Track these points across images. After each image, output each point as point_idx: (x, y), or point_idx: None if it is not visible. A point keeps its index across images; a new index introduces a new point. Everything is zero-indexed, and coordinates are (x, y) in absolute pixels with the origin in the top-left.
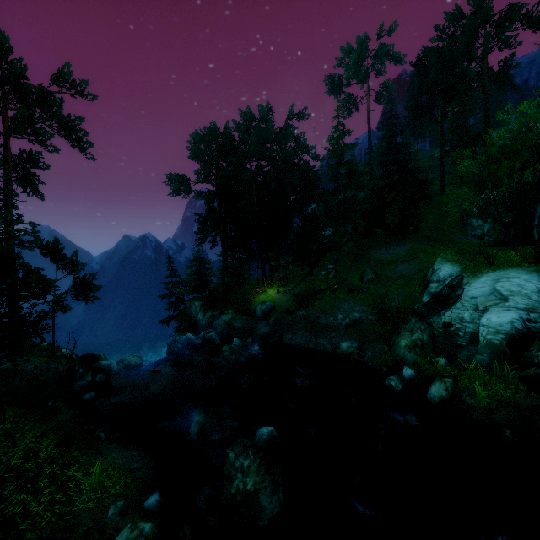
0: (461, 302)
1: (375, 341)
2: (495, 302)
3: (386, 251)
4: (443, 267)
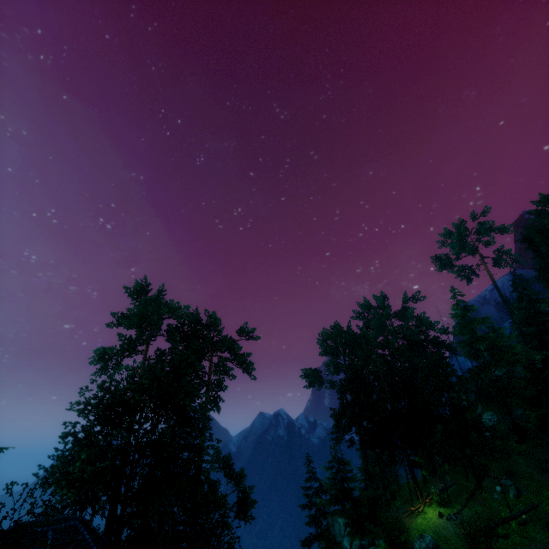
0: None
1: None
2: None
3: None
4: None
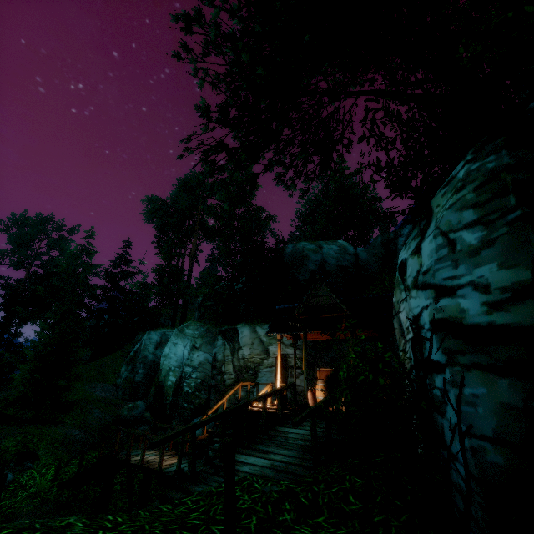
0: None
1: None
2: None
3: None
4: None
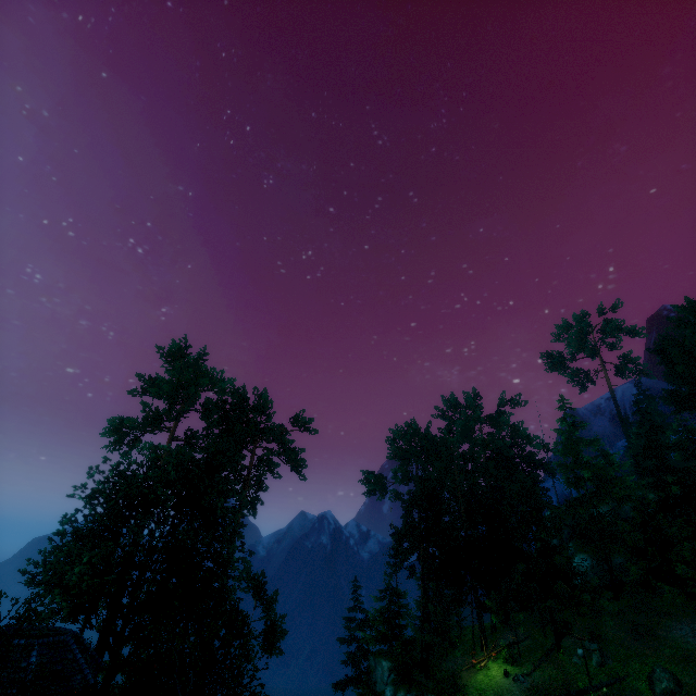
0: None
1: None
2: None
3: (692, 628)
4: None
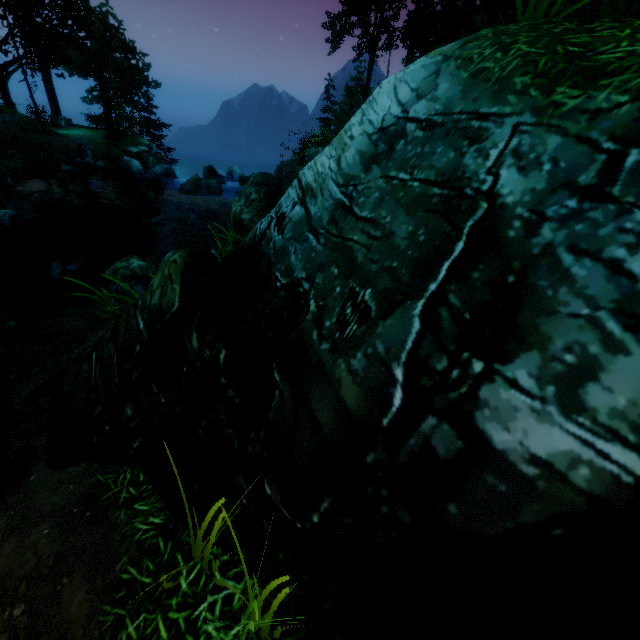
0: None
1: None
2: None
3: None
4: None
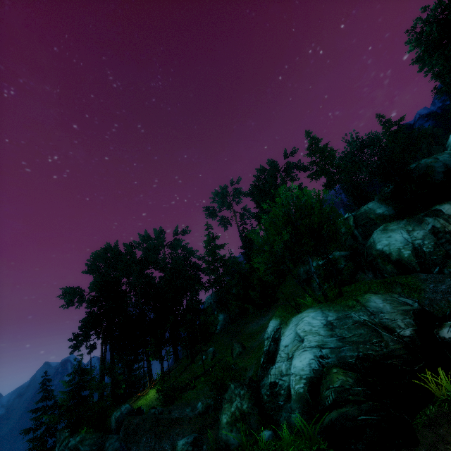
0: (280, 354)
1: (210, 426)
2: (297, 345)
3: (257, 322)
4: (270, 323)
